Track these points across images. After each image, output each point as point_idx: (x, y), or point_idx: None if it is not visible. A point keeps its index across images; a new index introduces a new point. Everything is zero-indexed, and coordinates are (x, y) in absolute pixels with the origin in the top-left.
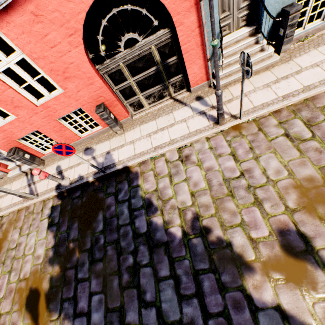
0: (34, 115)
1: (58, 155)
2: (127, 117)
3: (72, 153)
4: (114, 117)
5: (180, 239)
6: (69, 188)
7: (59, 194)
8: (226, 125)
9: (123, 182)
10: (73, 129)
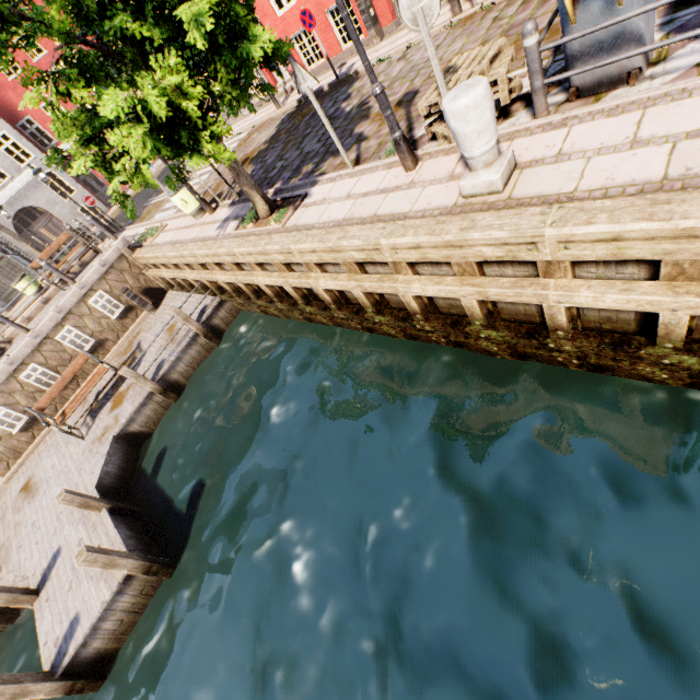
0: (309, 1)
1: (318, 75)
2: (390, 22)
3: (313, 28)
4: (374, 15)
5: (346, 113)
6: (307, 98)
7: (298, 105)
8: (459, 16)
9: (346, 86)
10: (338, 34)
